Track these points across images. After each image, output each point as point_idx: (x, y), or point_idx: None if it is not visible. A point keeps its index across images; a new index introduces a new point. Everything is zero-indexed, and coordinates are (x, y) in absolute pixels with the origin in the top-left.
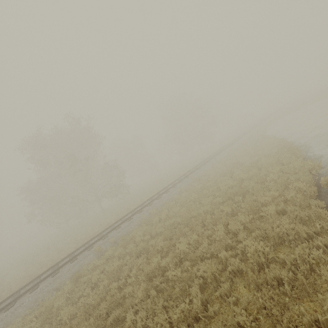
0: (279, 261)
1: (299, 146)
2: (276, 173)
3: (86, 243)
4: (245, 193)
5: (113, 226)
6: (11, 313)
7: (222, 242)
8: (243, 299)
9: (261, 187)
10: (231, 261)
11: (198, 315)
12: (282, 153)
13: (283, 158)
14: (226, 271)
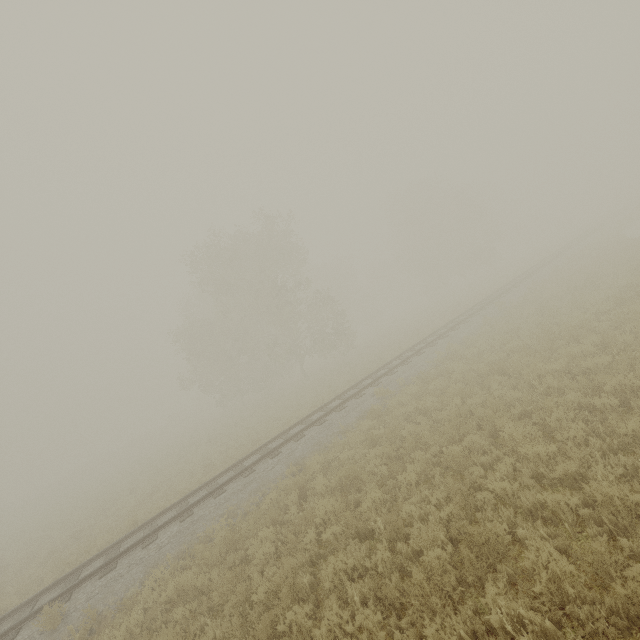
0: None
1: None
2: None
3: (340, 395)
4: None
5: (375, 375)
6: (285, 458)
7: None
8: None
9: None
10: None
11: None
12: None
13: None
14: None
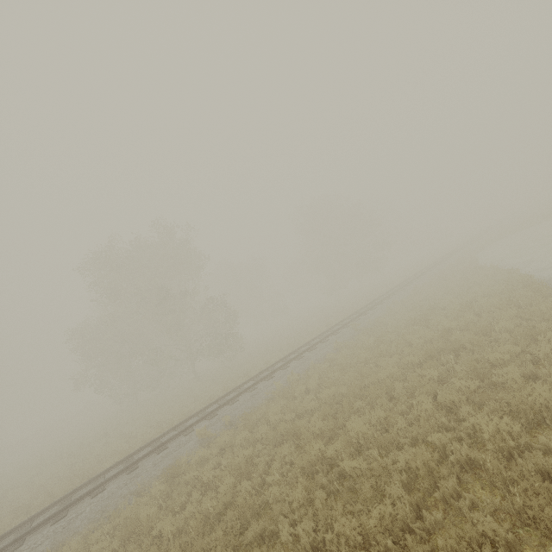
0: (539, 448)
1: (544, 279)
2: (510, 320)
3: (180, 424)
4: (458, 351)
5: (223, 399)
6: (62, 528)
7: (432, 420)
8: (485, 504)
9: (487, 341)
10: (452, 448)
11: (410, 524)
12: (515, 291)
13: (518, 297)
14: (448, 461)
